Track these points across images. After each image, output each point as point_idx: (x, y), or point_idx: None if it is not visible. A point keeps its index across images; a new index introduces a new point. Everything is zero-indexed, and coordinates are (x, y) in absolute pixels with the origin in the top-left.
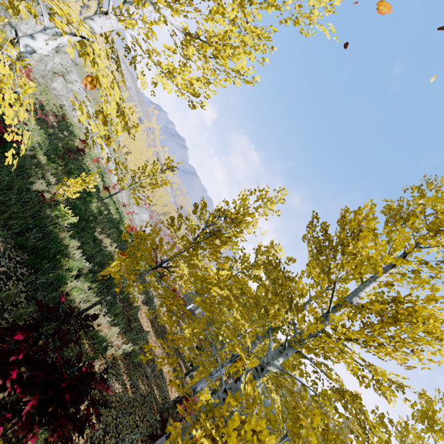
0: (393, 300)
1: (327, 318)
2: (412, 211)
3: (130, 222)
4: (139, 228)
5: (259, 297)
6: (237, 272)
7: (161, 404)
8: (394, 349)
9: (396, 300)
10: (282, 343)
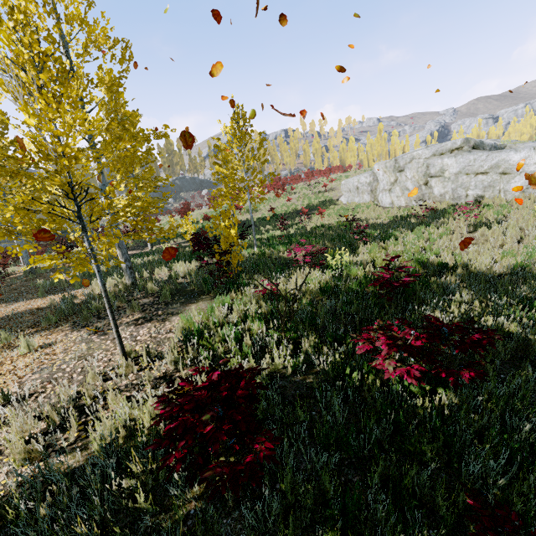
0: None
1: None
2: None
3: None
4: None
5: None
6: None
7: None
8: None
9: None
10: None
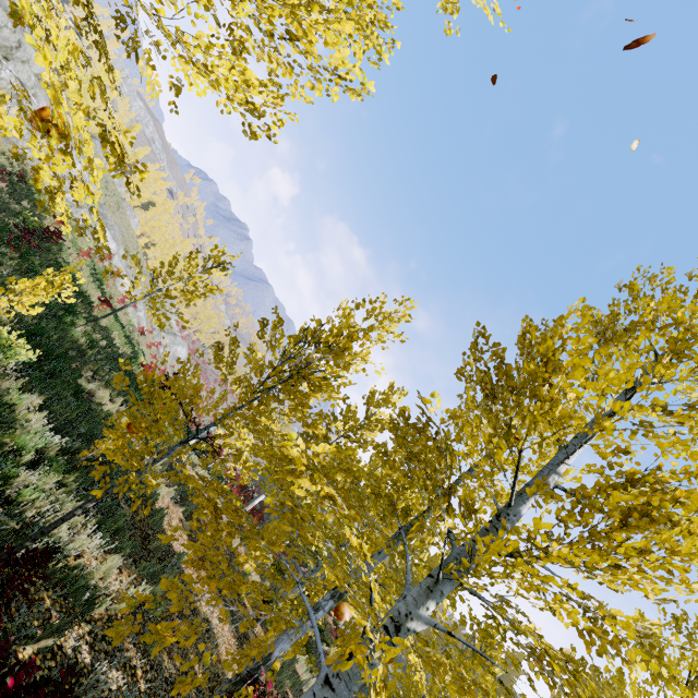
0: (628, 479)
1: (509, 516)
2: (633, 322)
3: (154, 360)
4: (170, 370)
5: (379, 480)
6: (338, 437)
7: (208, 689)
8: (643, 575)
9: (634, 479)
10: (426, 566)
